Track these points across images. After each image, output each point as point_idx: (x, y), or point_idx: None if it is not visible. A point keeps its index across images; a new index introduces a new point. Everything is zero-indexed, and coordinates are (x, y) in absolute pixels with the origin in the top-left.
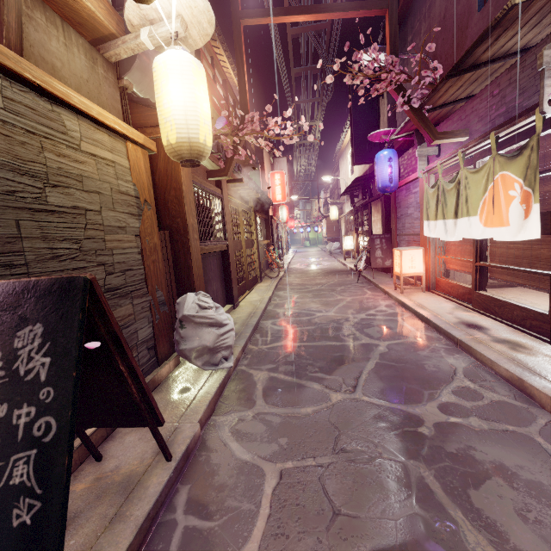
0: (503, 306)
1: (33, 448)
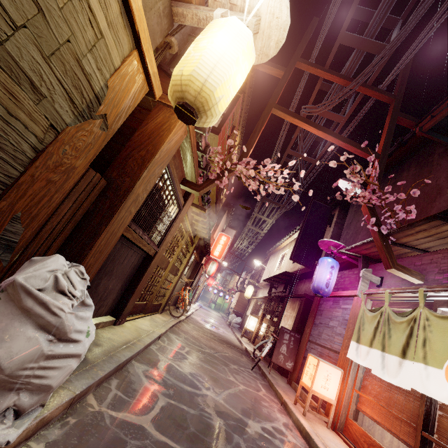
0: None
1: None
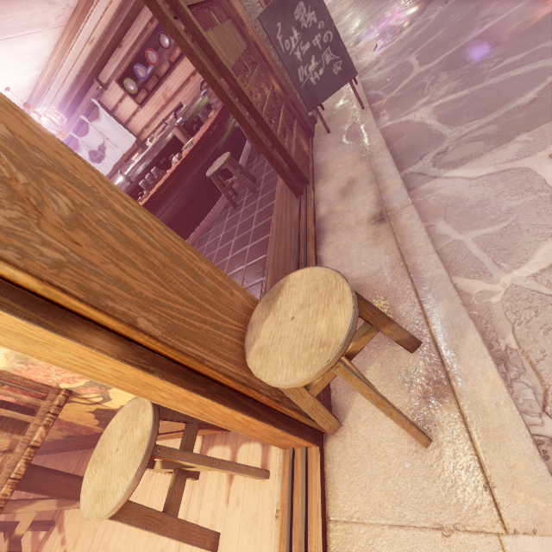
0: None
1: (327, 47)
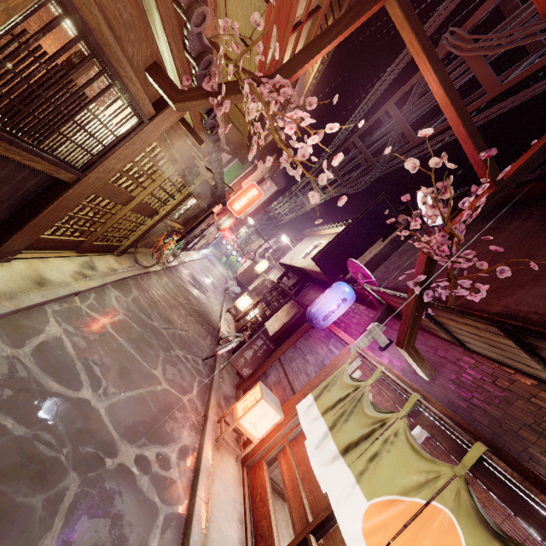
0: None
1: None
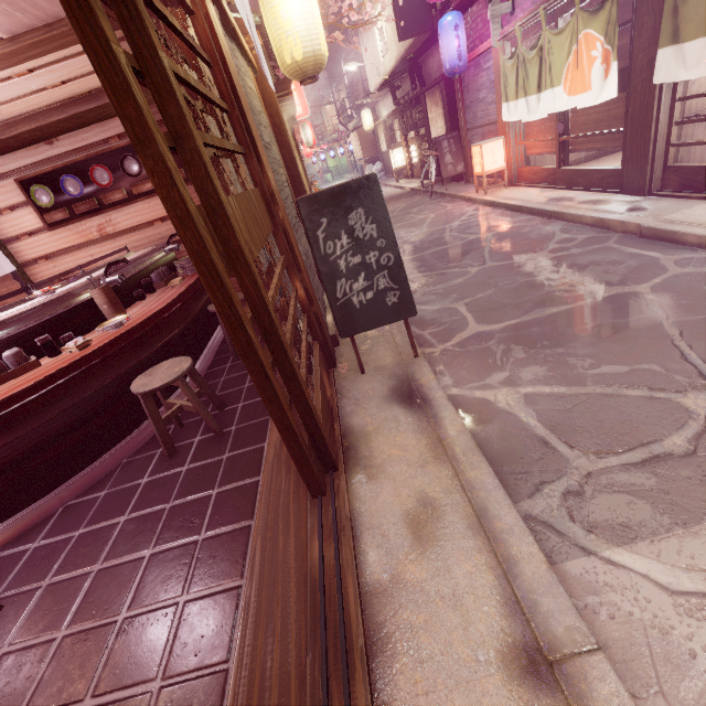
0: (584, 175)
1: (385, 270)
